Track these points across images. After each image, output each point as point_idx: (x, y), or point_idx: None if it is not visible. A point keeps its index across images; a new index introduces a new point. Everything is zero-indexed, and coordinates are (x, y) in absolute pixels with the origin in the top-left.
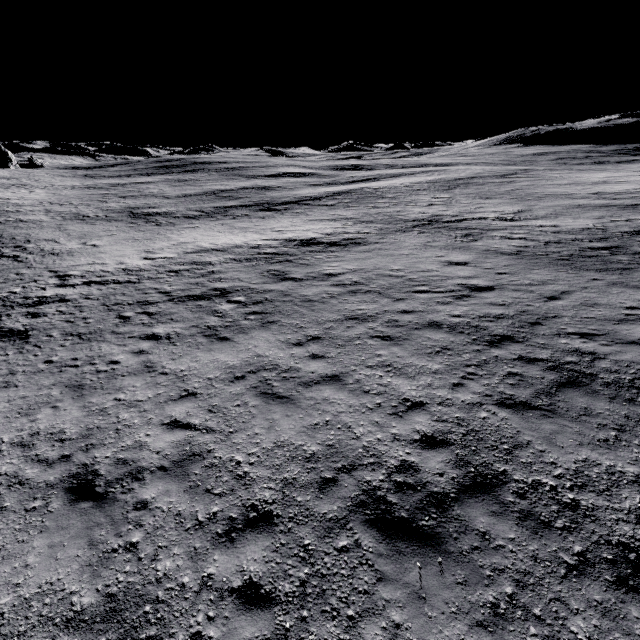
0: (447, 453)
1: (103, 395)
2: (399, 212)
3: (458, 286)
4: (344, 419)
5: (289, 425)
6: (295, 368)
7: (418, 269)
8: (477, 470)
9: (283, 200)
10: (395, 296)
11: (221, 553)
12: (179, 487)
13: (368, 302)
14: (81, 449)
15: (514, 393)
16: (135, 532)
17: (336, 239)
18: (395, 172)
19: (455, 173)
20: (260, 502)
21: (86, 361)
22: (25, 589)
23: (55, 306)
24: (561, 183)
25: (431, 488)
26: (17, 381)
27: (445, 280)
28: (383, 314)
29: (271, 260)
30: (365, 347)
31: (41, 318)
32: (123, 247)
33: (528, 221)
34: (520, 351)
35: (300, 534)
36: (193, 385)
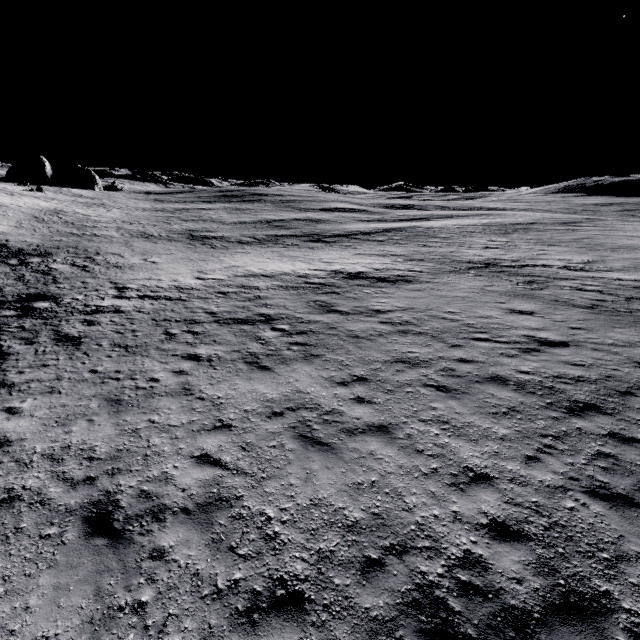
0: (525, 551)
1: (138, 414)
2: (452, 253)
3: (524, 337)
4: (393, 482)
5: (329, 480)
6: (338, 411)
7: (476, 314)
8: (568, 584)
9: (333, 233)
10: (451, 341)
11: (239, 639)
12: (201, 538)
13: (420, 345)
14: (107, 472)
15: (608, 480)
16: (146, 588)
17: (385, 275)
18: (447, 213)
19: (512, 218)
20: (290, 576)
21: (128, 375)
22: (19, 639)
23: (109, 316)
24: (636, 235)
25: (507, 599)
26: (61, 387)
27: (508, 329)
28: (437, 360)
29: (318, 290)
30: (417, 396)
31: (95, 326)
32: (179, 266)
33: (602, 273)
34: (610, 426)
35: (336, 632)
36: (228, 416)
